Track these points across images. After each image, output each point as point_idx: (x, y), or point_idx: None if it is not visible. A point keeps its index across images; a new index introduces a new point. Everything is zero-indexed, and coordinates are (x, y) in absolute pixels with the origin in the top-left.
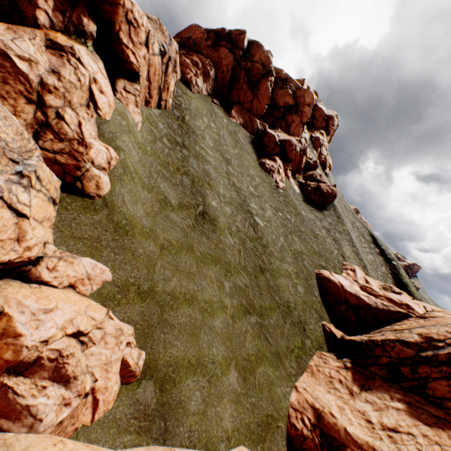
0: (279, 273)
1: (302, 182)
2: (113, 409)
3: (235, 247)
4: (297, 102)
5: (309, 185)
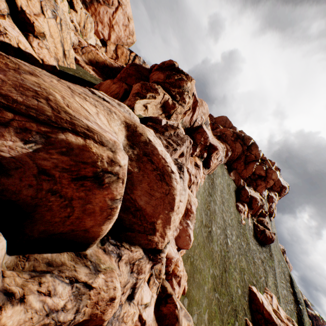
0: (231, 276)
1: (255, 222)
2: None
3: (216, 252)
4: (267, 175)
5: (259, 227)
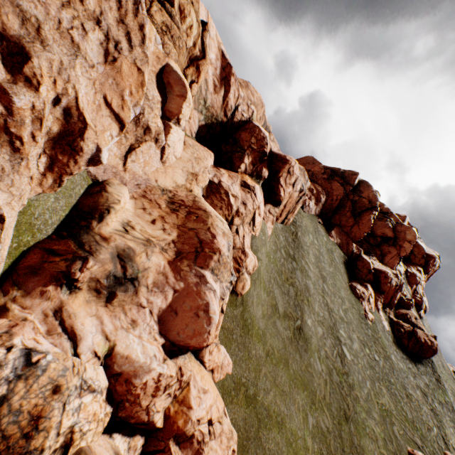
0: (364, 430)
1: (393, 318)
2: None
3: (321, 375)
4: (396, 235)
5: (402, 326)
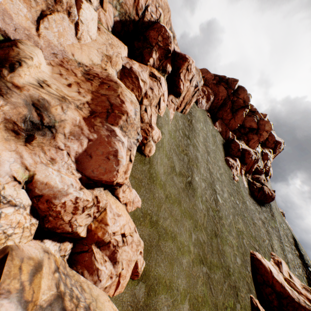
0: (226, 242)
1: (250, 180)
2: (123, 293)
3: (202, 211)
4: (259, 127)
5: (255, 184)
